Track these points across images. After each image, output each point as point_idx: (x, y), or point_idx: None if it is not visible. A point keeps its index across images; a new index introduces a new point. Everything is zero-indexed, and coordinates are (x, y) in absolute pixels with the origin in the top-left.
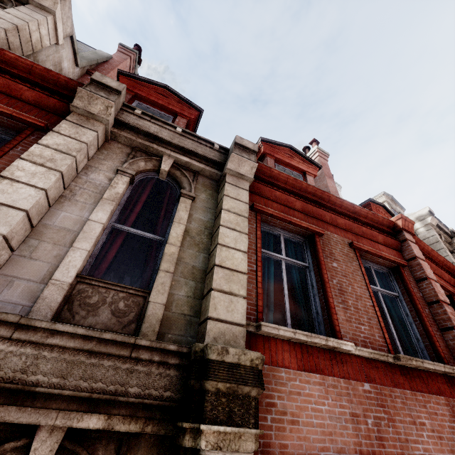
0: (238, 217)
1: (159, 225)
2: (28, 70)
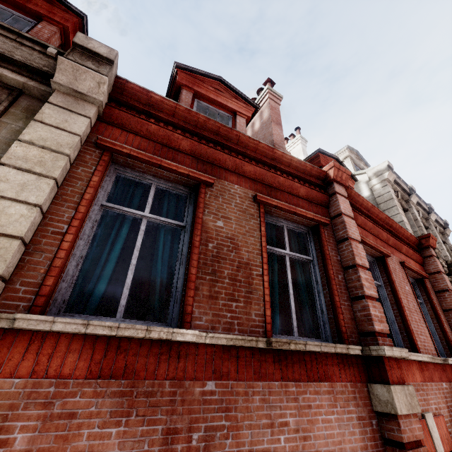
0: (48, 153)
1: None
2: None
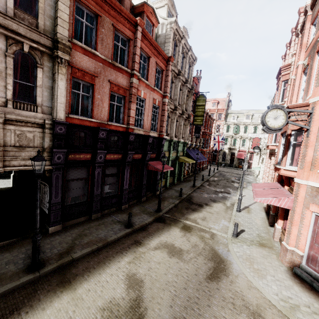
0: None
1: None
2: None
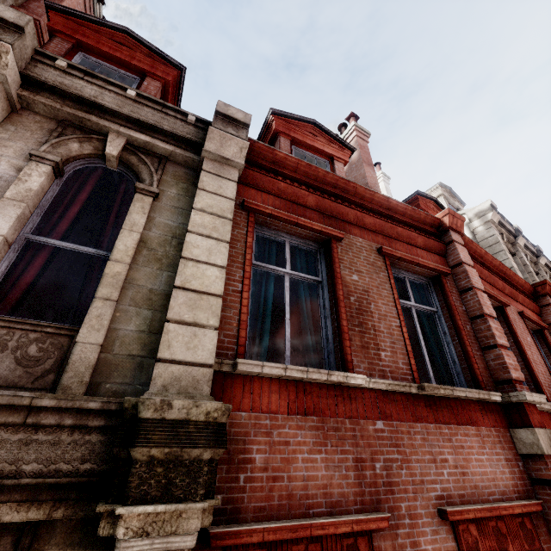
0: (217, 219)
1: (106, 234)
2: None
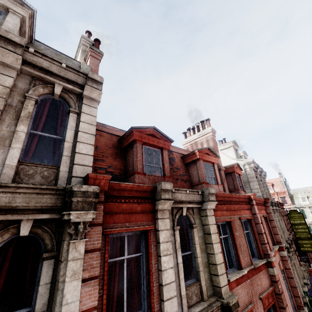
0: (215, 234)
1: (187, 243)
2: (131, 189)
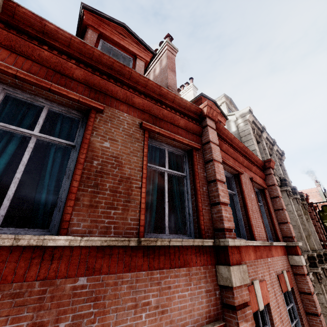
0: None
1: None
2: None
